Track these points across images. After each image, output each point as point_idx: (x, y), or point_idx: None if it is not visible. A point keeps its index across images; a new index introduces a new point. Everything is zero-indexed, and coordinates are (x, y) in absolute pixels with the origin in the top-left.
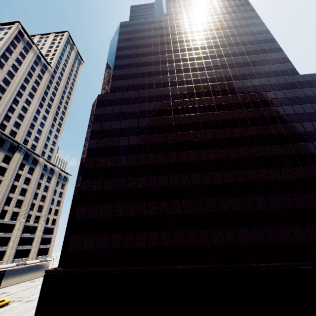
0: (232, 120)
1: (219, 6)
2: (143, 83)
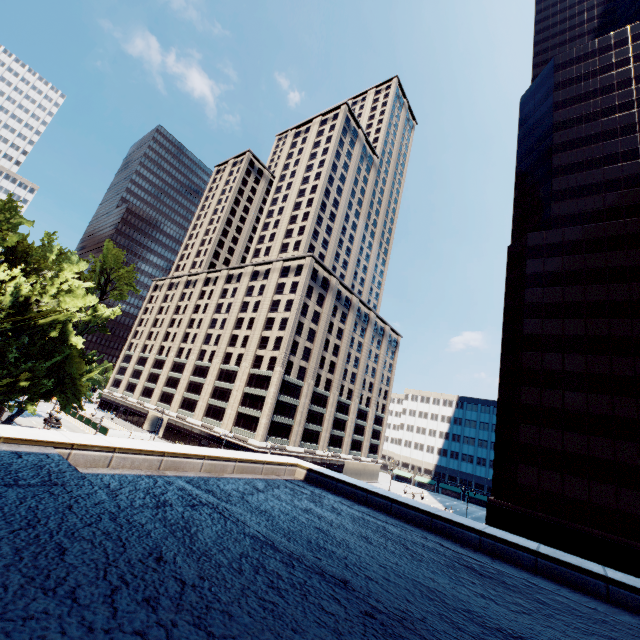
0: None
1: None
2: (633, 201)
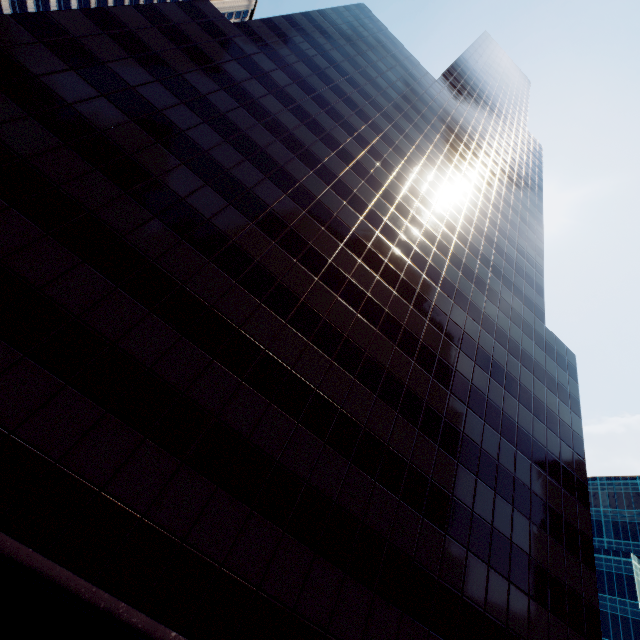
0: (407, 282)
1: (508, 150)
2: (313, 84)
